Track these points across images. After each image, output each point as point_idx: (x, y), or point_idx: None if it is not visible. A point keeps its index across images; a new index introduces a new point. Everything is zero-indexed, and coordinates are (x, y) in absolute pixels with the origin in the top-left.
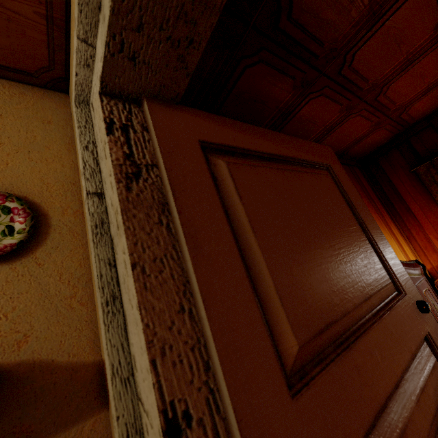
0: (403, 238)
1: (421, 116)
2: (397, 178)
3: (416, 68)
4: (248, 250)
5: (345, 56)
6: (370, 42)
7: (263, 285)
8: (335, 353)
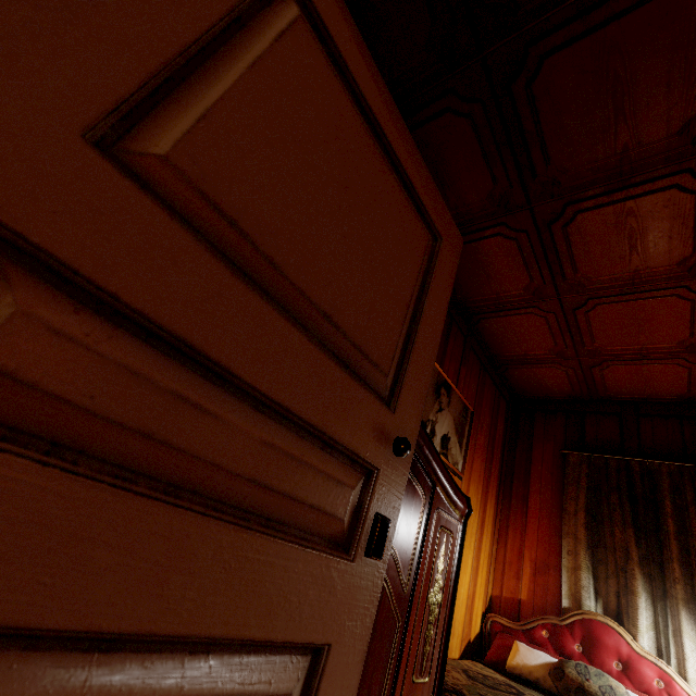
0: (493, 529)
1: (617, 394)
2: (541, 452)
3: (638, 305)
4: (223, 61)
5: (566, 206)
6: (601, 213)
7: (199, 89)
8: (211, 250)
